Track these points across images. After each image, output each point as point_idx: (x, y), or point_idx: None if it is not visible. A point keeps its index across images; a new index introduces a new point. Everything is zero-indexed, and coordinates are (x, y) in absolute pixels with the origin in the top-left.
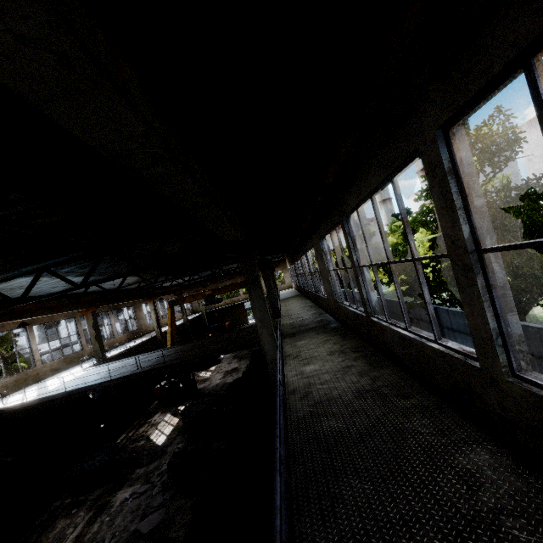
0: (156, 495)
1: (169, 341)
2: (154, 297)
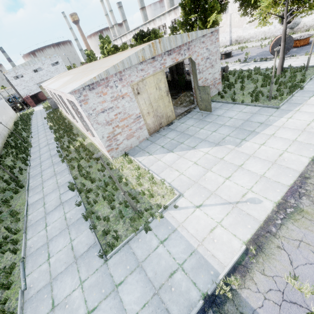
0: None
1: None
2: None
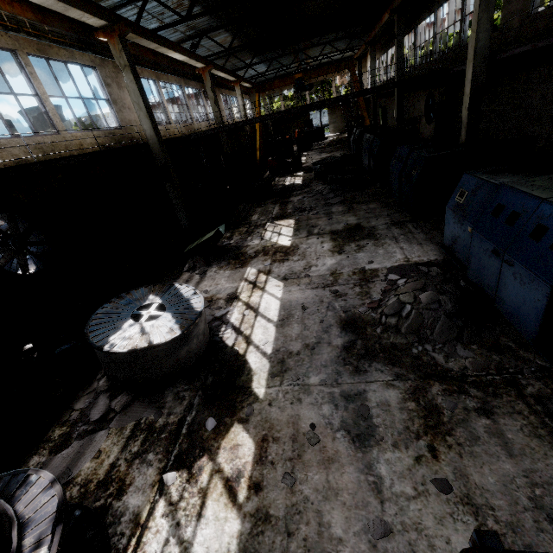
0: (327, 194)
1: (258, 132)
2: (241, 79)
